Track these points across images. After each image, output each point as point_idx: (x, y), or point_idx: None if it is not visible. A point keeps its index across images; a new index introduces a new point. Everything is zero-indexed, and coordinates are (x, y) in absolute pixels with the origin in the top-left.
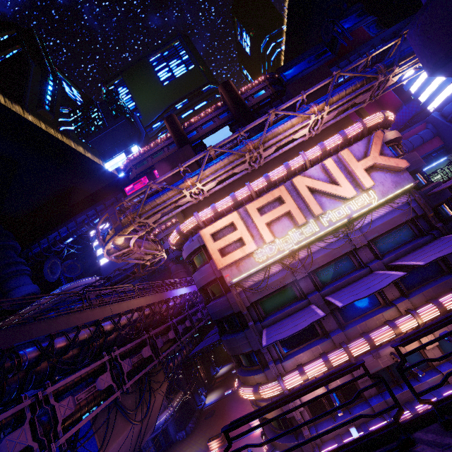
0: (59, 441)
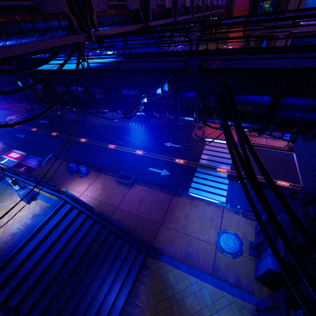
0: (177, 19)
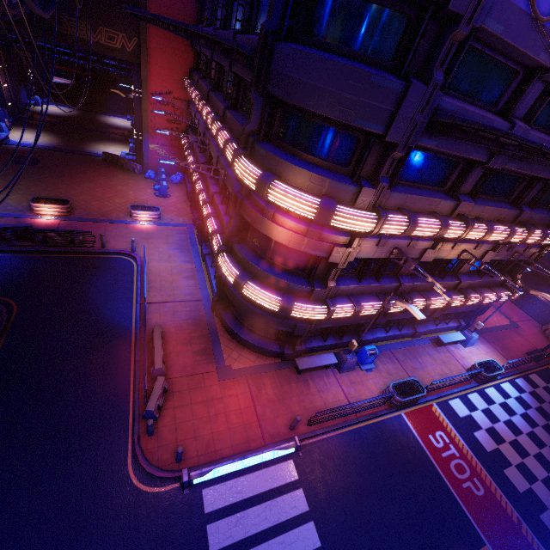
0: None
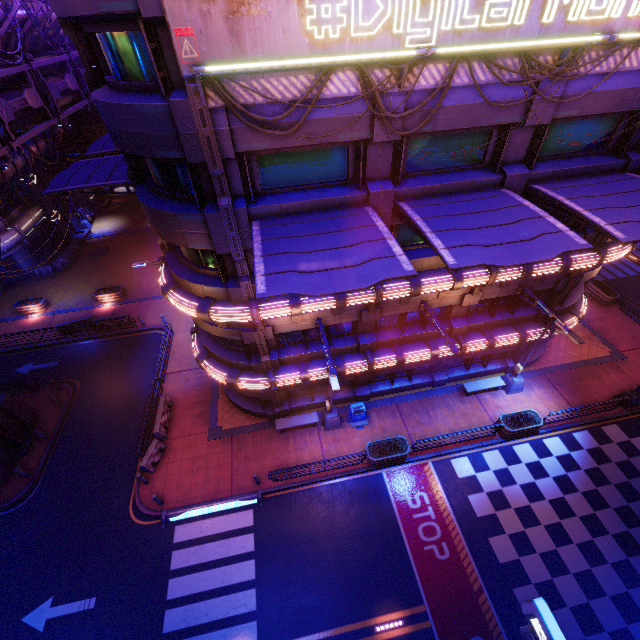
0: None
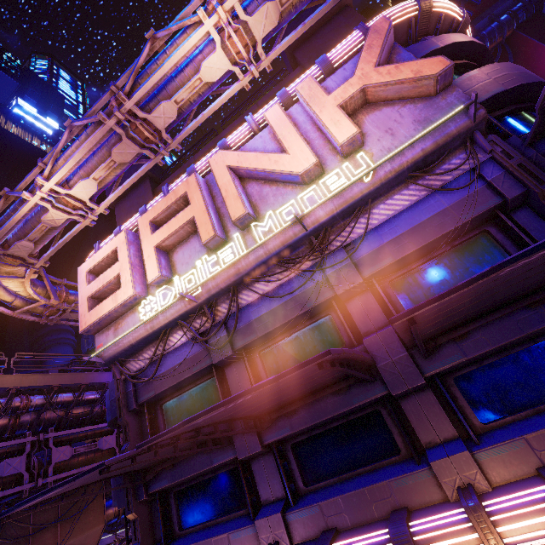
0: None
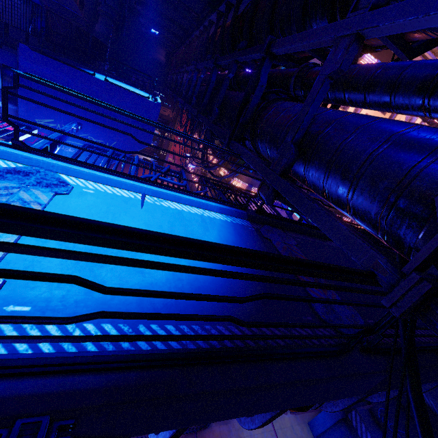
0: None
